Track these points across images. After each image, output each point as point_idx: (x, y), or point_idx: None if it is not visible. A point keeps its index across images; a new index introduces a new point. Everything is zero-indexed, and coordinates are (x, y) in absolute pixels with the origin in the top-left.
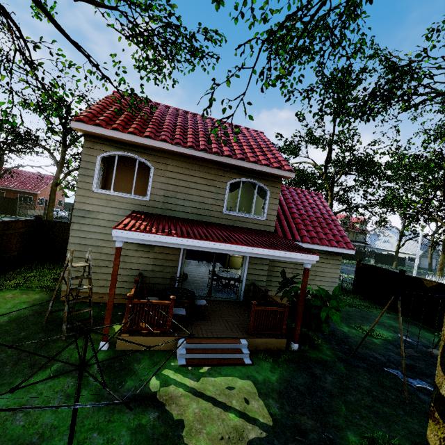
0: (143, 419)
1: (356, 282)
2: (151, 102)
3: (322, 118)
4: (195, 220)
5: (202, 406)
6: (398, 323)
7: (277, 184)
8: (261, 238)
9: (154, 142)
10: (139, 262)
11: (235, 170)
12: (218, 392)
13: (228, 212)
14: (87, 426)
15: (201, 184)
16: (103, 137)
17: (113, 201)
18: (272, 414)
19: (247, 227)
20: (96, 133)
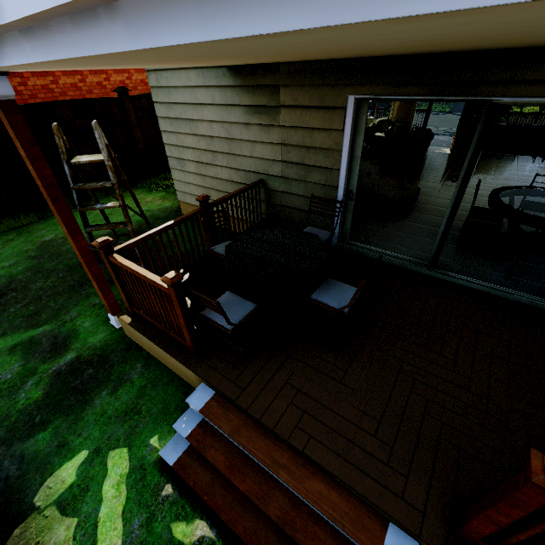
0: None
1: None
2: None
3: None
4: None
5: None
6: None
7: None
8: None
9: None
10: (255, 155)
11: None
12: None
13: None
14: None
15: None
16: None
17: None
18: None
19: None
20: None
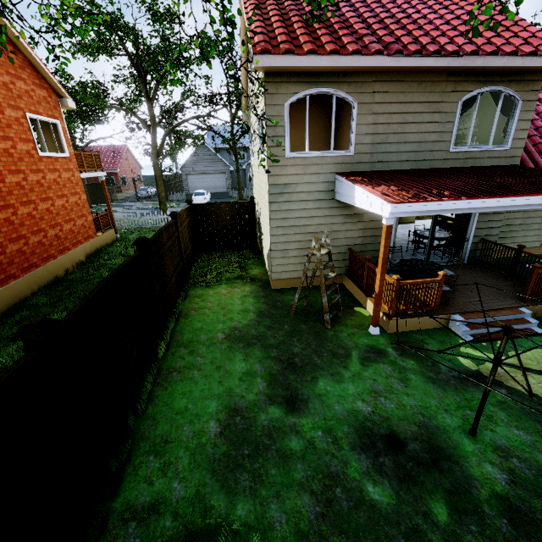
0: (497, 396)
1: None
2: None
3: None
4: (413, 170)
5: (541, 380)
6: None
7: (534, 85)
8: (539, 179)
9: (364, 60)
10: (347, 236)
11: (471, 77)
12: None
13: (456, 148)
14: (452, 405)
15: (421, 113)
16: (289, 71)
17: (311, 166)
18: None
19: (481, 165)
20: (285, 66)
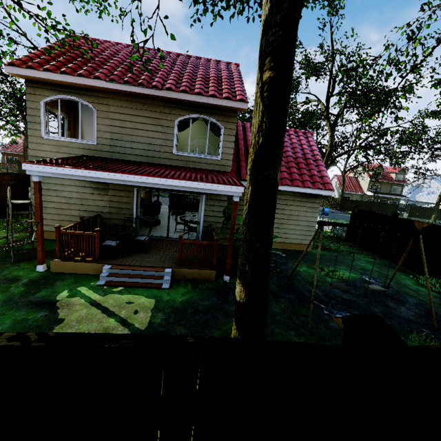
0: (31, 316)
1: (350, 230)
2: (109, 42)
3: (221, 16)
4: (144, 162)
5: (91, 312)
6: (374, 267)
7: (231, 119)
8: (195, 174)
9: (88, 81)
10: (96, 205)
11: (182, 106)
12: (115, 304)
13: (179, 153)
14: None
15: (148, 124)
16: (42, 81)
17: (63, 147)
18: (152, 322)
19: (200, 167)
20: (30, 76)
